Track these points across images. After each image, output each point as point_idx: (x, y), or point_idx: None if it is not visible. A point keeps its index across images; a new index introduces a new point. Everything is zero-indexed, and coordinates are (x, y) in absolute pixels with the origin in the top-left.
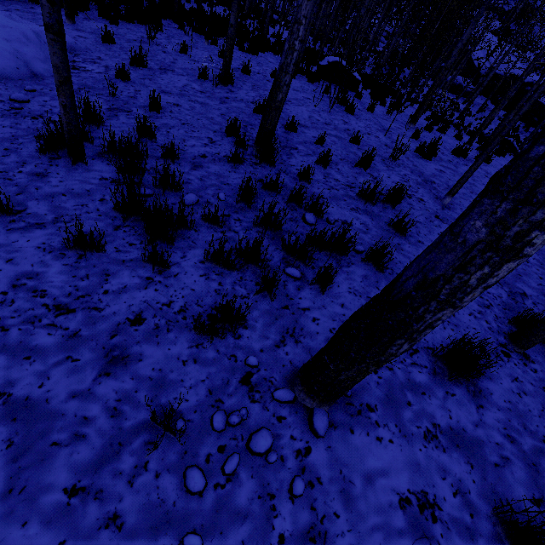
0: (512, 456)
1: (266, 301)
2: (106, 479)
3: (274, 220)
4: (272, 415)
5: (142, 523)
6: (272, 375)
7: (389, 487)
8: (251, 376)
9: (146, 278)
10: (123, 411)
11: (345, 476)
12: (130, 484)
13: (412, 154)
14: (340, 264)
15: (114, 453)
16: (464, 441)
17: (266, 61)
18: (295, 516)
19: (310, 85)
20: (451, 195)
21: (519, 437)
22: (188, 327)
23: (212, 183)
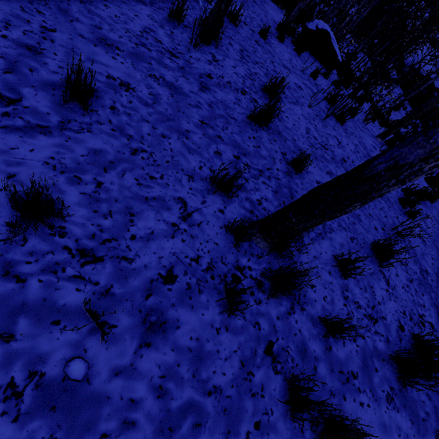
0: None
1: None
2: None
3: None
4: None
5: None
6: None
7: None
8: None
9: None
10: None
11: None
12: None
13: (398, 207)
14: None
15: None
16: None
17: (252, 0)
18: None
19: (297, 58)
20: None
21: None
22: None
23: (184, 400)
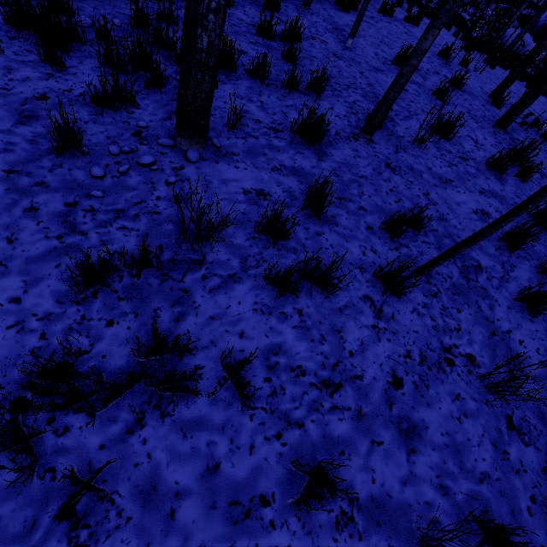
0: (333, 181)
1: (157, 95)
2: (32, 169)
3: (166, 38)
4: (156, 151)
5: (62, 187)
6: (158, 133)
7: (238, 186)
8: (141, 133)
9: (47, 74)
10: (40, 142)
11: (207, 180)
12: (51, 172)
13: (331, 6)
14: (229, 78)
15: (36, 159)
16: (301, 173)
17: None
18: (168, 191)
19: None
20: (352, 36)
21: (343, 174)
22: (88, 105)
23: (107, 12)
